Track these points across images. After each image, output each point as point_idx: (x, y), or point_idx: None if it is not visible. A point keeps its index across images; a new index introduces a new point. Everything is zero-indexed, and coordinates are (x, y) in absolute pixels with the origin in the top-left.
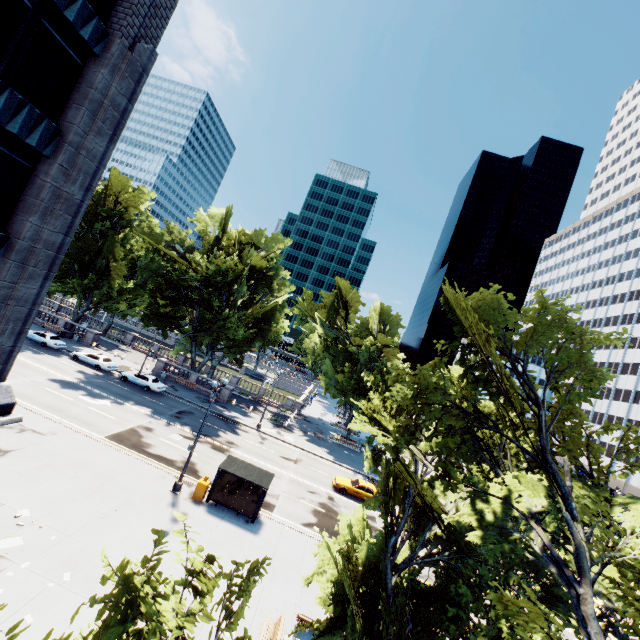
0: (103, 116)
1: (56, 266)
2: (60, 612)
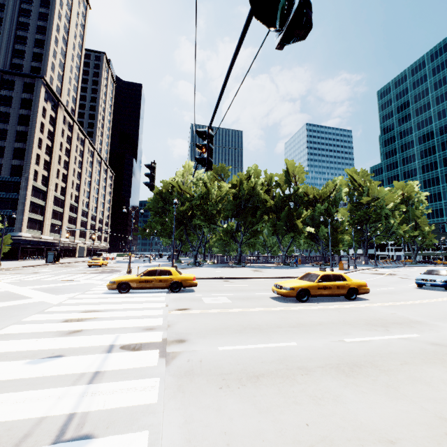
0: (23, 188)
1: (24, 213)
2: (3, 262)
